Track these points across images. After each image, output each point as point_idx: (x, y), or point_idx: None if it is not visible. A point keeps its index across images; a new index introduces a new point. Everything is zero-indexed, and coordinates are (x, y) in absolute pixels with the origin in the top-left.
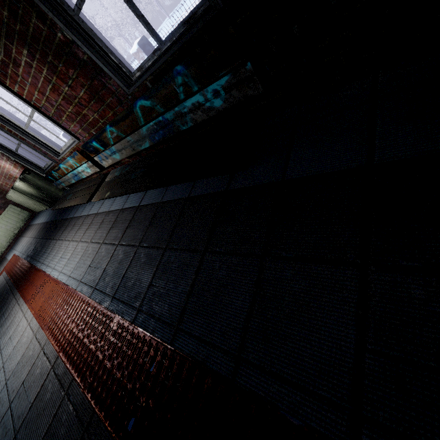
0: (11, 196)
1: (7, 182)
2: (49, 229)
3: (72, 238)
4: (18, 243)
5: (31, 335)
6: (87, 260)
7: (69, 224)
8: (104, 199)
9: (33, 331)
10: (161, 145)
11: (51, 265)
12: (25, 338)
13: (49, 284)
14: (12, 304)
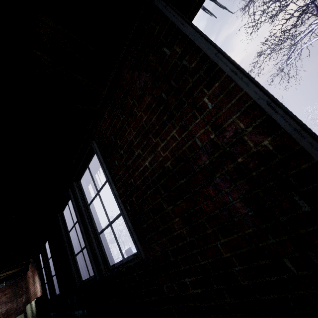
0: (28, 307)
1: (34, 296)
2: None
3: None
4: None
5: None
6: None
7: None
8: None
9: None
10: None
11: None
12: None
13: None
14: None
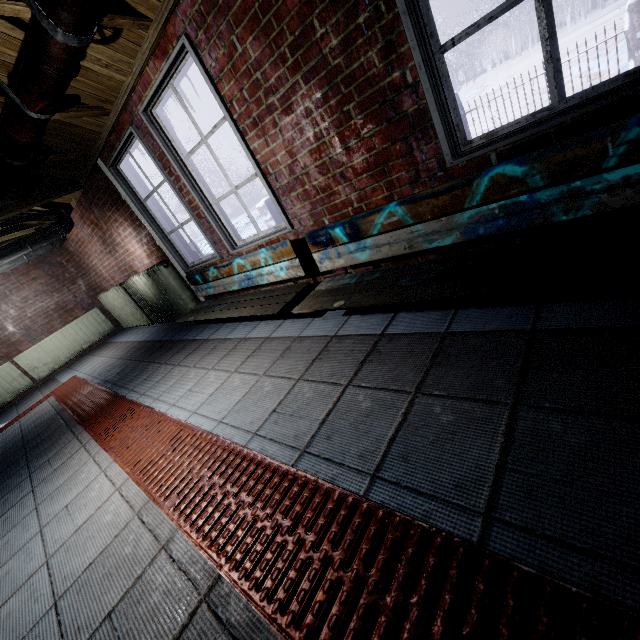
0: (106, 297)
1: (116, 276)
2: (154, 350)
3: (214, 365)
4: (83, 361)
5: (128, 512)
6: (265, 402)
7: (200, 347)
8: (281, 321)
9: (131, 506)
10: (434, 256)
11: (168, 398)
12: (108, 515)
13: (165, 428)
14: (72, 448)
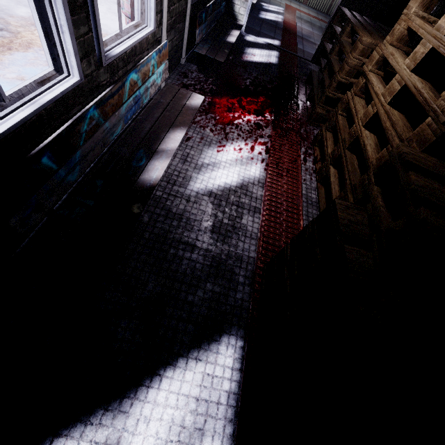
0: None
1: None
2: None
3: None
4: None
5: None
6: None
7: None
8: None
9: None
10: None
11: None
12: None
13: None
14: None
